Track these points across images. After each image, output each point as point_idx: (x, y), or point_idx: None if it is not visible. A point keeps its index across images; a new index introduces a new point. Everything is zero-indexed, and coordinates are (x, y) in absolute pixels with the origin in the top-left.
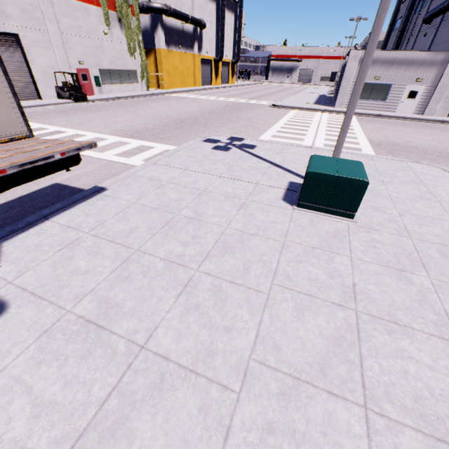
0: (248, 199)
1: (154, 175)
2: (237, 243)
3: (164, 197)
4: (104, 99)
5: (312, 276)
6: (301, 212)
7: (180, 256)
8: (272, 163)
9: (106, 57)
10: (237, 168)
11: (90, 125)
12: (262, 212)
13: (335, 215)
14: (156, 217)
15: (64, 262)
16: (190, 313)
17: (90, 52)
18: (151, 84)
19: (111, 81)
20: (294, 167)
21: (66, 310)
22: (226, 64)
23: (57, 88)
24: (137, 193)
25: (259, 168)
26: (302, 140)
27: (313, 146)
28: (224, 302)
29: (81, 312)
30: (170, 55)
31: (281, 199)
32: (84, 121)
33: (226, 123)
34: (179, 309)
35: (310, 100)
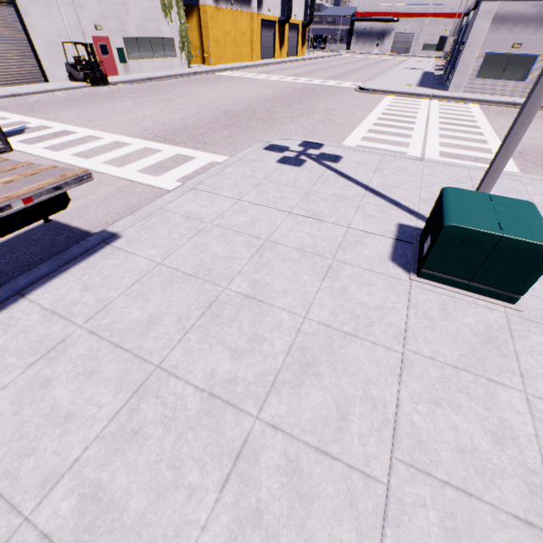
0: (335, 258)
1: (192, 209)
2: (324, 355)
3: (205, 253)
4: (130, 81)
5: (463, 441)
6: (424, 286)
7: (228, 382)
8: (368, 187)
9: (132, 20)
10: (316, 198)
11: (109, 121)
12: (361, 285)
13: (483, 294)
14: (192, 294)
15: (36, 393)
16: (245, 533)
17: (110, 12)
18: (193, 58)
19: (140, 54)
20: (402, 195)
21: (21, 516)
22: (294, 27)
23: (68, 66)
24: (164, 245)
25: (349, 198)
26: (407, 146)
27: (424, 155)
28: (308, 505)
29: (47, 523)
30: (218, 15)
31: (389, 259)
32: (101, 115)
33: (296, 117)
34: (224, 522)
35: (411, 80)
